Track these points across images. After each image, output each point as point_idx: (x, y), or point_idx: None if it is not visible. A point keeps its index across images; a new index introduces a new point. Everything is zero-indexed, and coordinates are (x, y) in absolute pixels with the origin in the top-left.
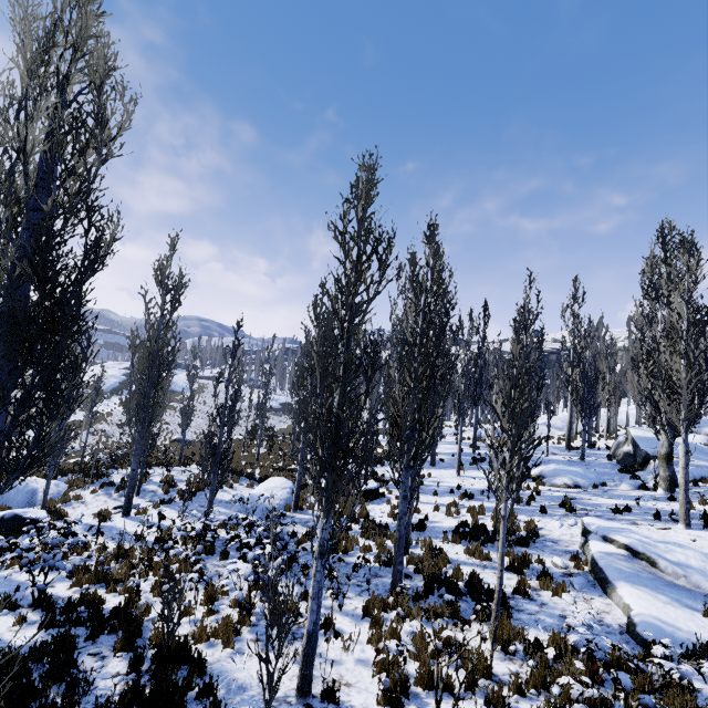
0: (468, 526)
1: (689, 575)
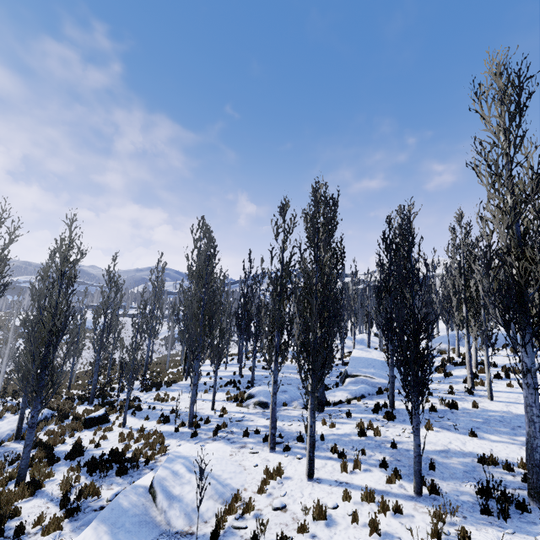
0: (110, 453)
1: (167, 511)
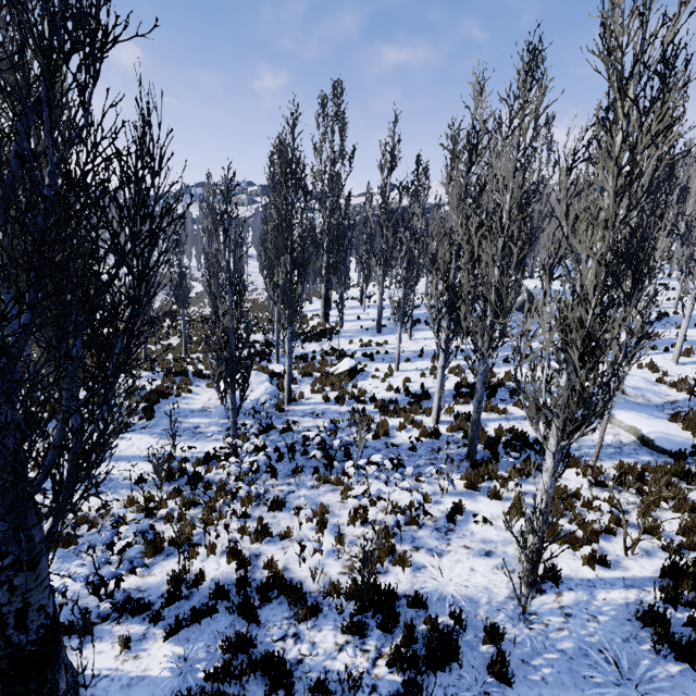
0: (465, 386)
1: (645, 395)
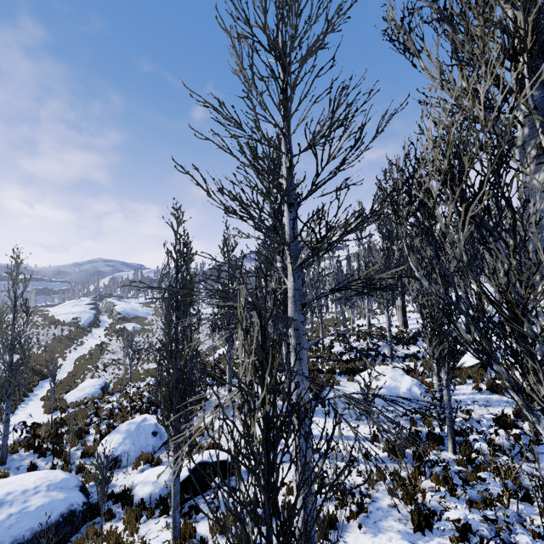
0: None
1: None
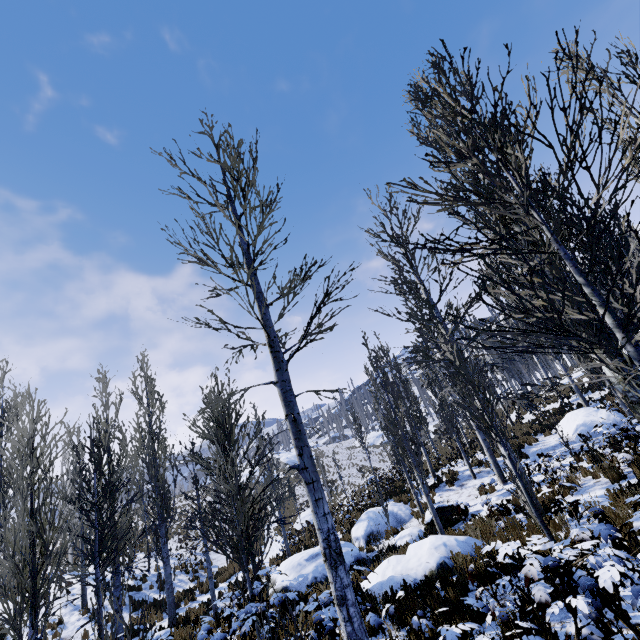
0: None
1: None
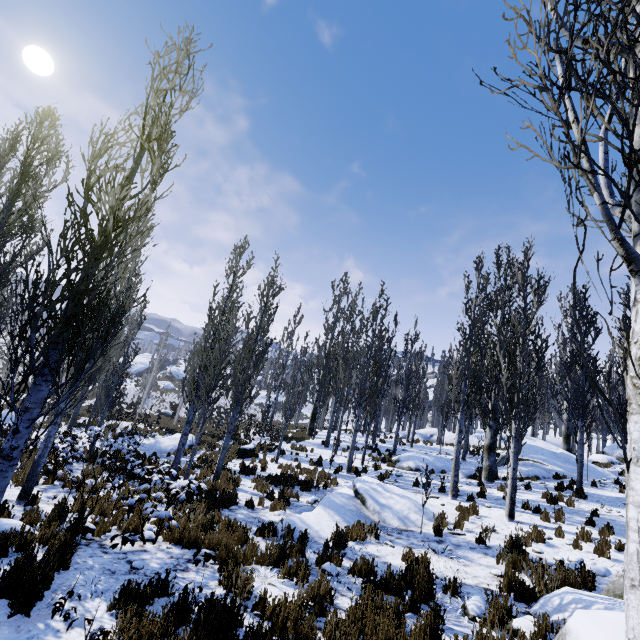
0: (284, 475)
1: (381, 512)
